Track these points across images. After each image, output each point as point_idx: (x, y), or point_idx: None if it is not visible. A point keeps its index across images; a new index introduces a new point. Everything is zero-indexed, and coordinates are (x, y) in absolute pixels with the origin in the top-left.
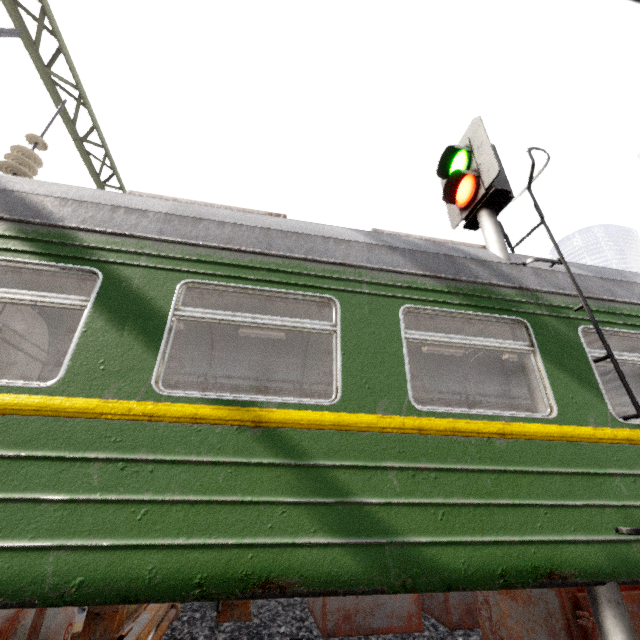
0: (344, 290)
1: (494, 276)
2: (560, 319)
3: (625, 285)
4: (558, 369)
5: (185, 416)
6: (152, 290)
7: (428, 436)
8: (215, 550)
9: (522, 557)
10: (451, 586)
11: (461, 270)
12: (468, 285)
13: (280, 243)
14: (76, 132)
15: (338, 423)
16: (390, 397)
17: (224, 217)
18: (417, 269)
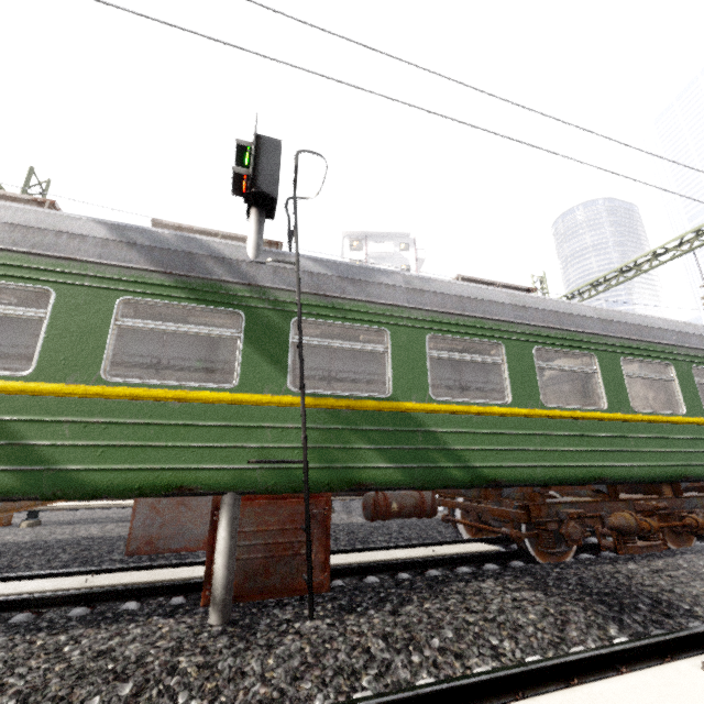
0: (64, 283)
1: (229, 273)
2: (279, 312)
3: (361, 284)
4: (256, 352)
5: None
6: None
7: (109, 400)
8: None
9: (160, 478)
10: (95, 495)
11: (197, 267)
12: (198, 281)
13: (5, 236)
14: None
15: (24, 390)
16: (83, 371)
17: None
18: (150, 265)
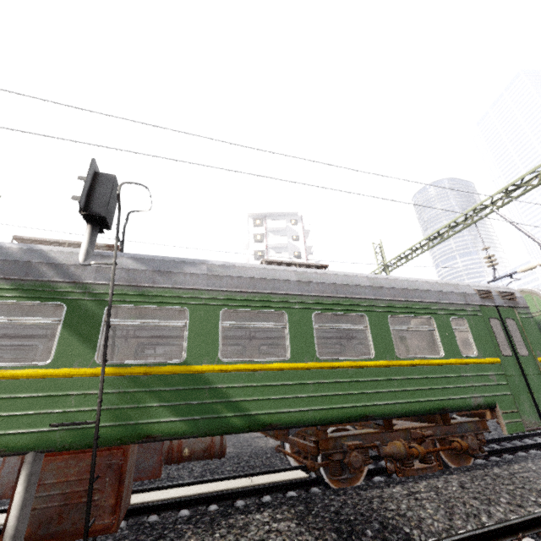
0: None
1: (59, 275)
2: (96, 301)
3: (170, 275)
4: (72, 334)
5: None
6: None
7: None
8: None
9: None
10: None
11: (32, 272)
12: (31, 282)
13: None
14: None
15: None
16: None
17: None
18: None
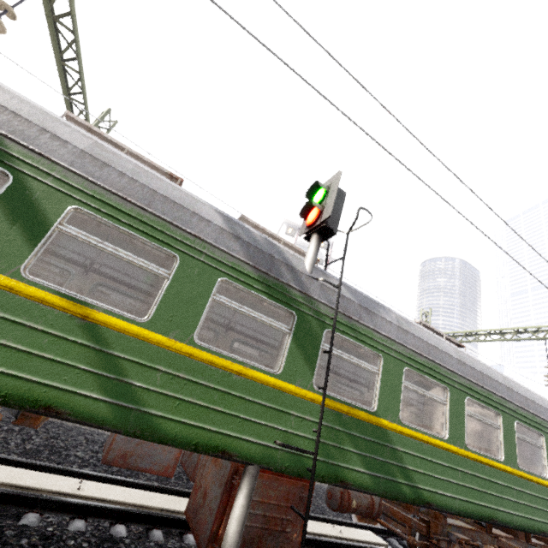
0: (188, 254)
1: (293, 280)
2: (318, 321)
3: (372, 315)
4: (298, 349)
5: (36, 297)
6: (48, 204)
7: (194, 360)
8: (23, 381)
9: (212, 439)
10: (163, 441)
11: (274, 269)
12: (273, 280)
13: (159, 205)
14: (52, 8)
15: (139, 334)
16: (182, 330)
17: (127, 169)
18: (245, 258)
